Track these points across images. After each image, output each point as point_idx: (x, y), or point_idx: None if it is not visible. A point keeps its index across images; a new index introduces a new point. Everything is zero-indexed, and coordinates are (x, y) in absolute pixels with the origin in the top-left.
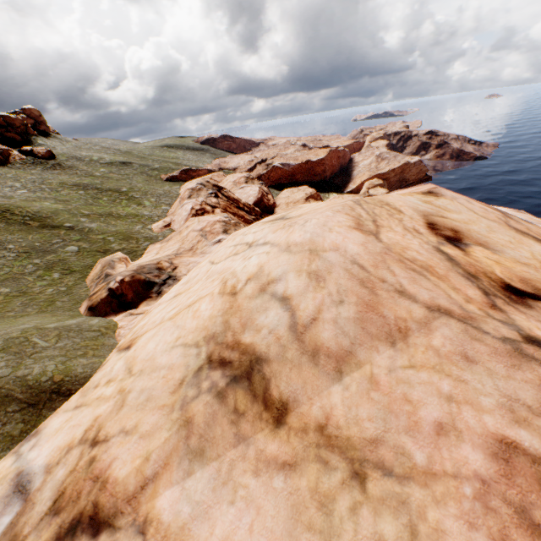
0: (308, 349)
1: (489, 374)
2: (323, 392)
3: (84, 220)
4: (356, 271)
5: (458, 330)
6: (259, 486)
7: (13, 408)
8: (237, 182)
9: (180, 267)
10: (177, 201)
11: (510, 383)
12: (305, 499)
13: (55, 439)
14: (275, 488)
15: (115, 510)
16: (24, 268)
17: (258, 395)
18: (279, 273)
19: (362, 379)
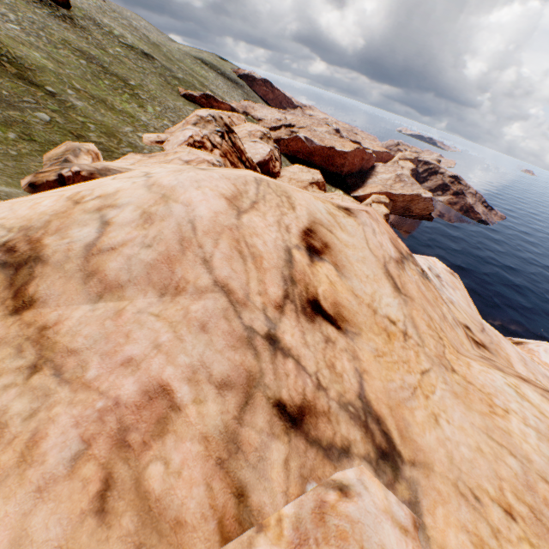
0: (89, 269)
1: (208, 344)
2: (73, 306)
3: (71, 92)
4: (186, 229)
5: (220, 307)
6: None
7: None
8: (253, 133)
9: None
10: (182, 123)
11: (217, 356)
12: None
13: None
14: None
15: None
16: None
17: (15, 285)
18: (124, 202)
19: (112, 309)
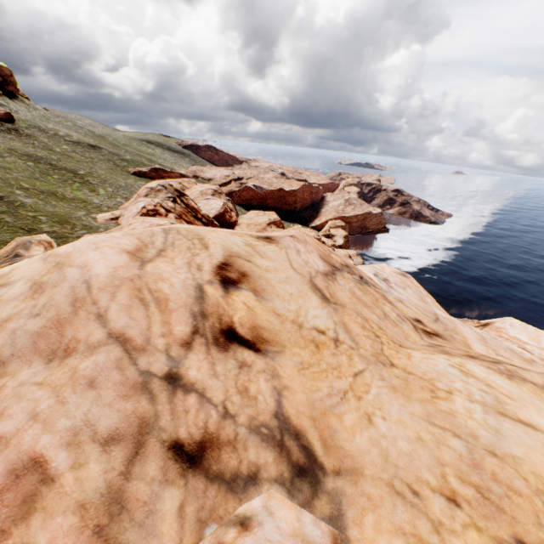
0: None
1: (96, 399)
2: None
3: (19, 192)
4: (80, 290)
5: (113, 358)
6: None
7: None
8: (205, 192)
9: None
10: (134, 197)
11: (105, 410)
12: None
13: None
14: None
15: None
16: None
17: None
18: (17, 278)
19: None
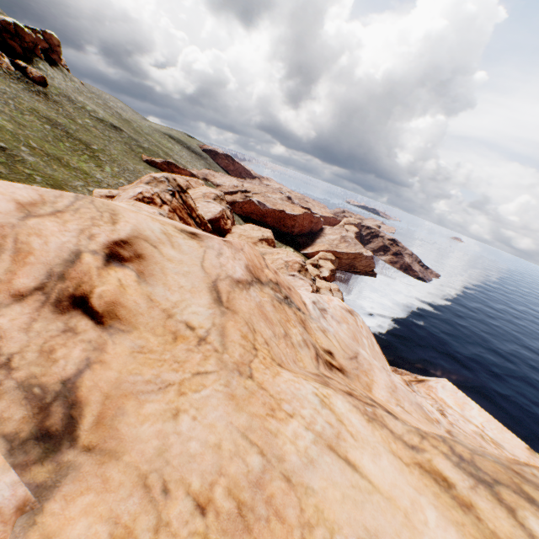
0: None
1: None
2: None
3: (24, 149)
4: None
5: None
6: None
7: None
8: (207, 195)
9: None
10: (136, 181)
11: None
12: None
13: None
14: None
15: None
16: None
17: None
18: None
19: None
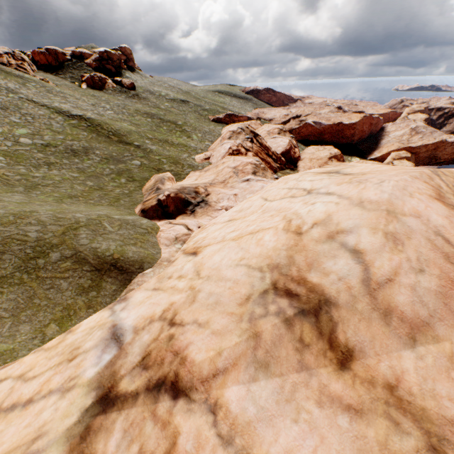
0: (380, 307)
1: None
2: (392, 353)
3: (147, 142)
4: (440, 244)
5: None
6: (323, 417)
7: (86, 268)
8: (271, 132)
9: (212, 195)
10: (219, 140)
11: None
12: (373, 449)
13: (139, 308)
14: (340, 425)
15: (191, 384)
16: (104, 170)
17: (323, 333)
18: (349, 225)
19: (439, 354)
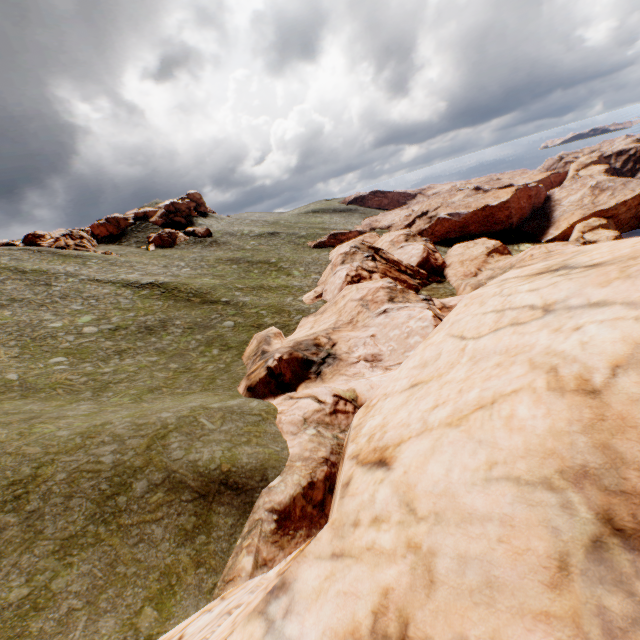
0: None
1: None
2: None
3: (238, 294)
4: None
5: None
6: None
7: (186, 497)
8: (395, 241)
9: (339, 343)
10: (328, 268)
11: None
12: None
13: (319, 609)
14: None
15: None
16: (189, 344)
17: None
18: None
19: None
